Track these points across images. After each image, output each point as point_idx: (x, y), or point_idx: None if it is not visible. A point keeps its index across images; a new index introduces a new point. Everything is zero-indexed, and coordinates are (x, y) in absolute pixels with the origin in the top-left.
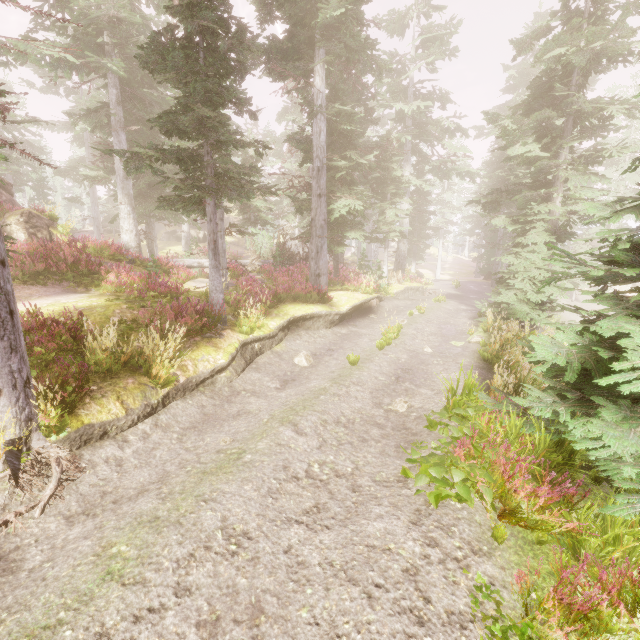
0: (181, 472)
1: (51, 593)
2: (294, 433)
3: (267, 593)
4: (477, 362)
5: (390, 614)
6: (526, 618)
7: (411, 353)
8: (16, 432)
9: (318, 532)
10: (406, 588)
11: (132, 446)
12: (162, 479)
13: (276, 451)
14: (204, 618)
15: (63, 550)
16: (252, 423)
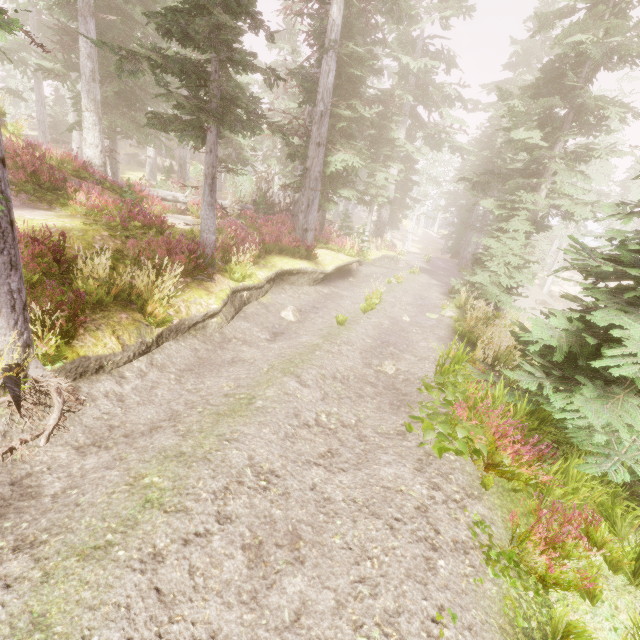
0: (193, 412)
1: (91, 517)
2: (298, 384)
3: (302, 523)
4: (451, 335)
5: (410, 542)
6: (509, 547)
7: (392, 320)
8: (13, 357)
9: (336, 474)
10: (420, 522)
11: (130, 383)
12: (173, 417)
13: (285, 399)
14: (248, 542)
15: (85, 479)
16: (252, 371)
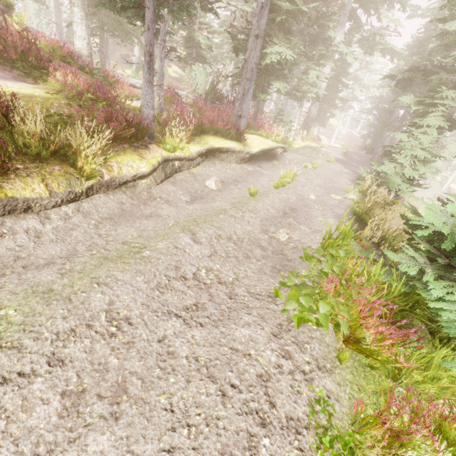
0: (87, 254)
1: None
2: (191, 240)
3: (134, 375)
4: (349, 214)
5: (238, 413)
6: (349, 429)
7: (299, 197)
8: None
9: (192, 328)
10: (257, 392)
11: (53, 223)
12: (69, 256)
13: (172, 252)
14: (71, 388)
15: None
16: (159, 225)
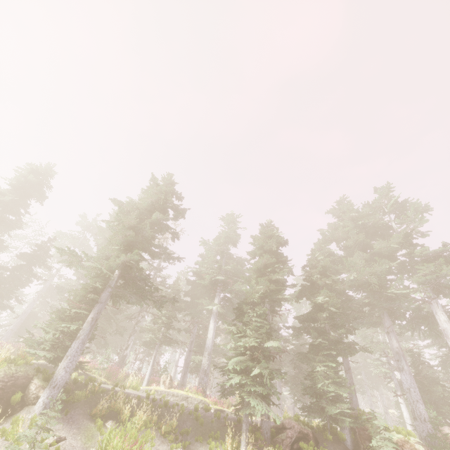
0: None
1: None
2: None
3: None
4: None
5: None
6: None
7: None
8: None
9: None
10: None
11: None
12: None
13: None
14: None
15: None
16: None
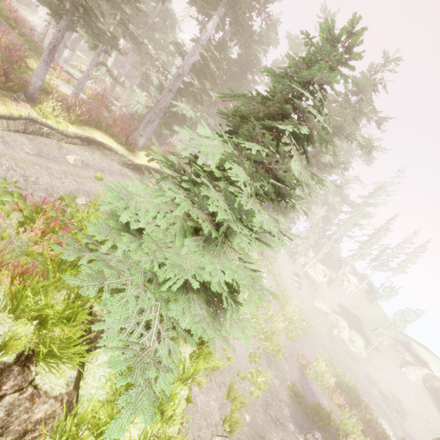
0: None
1: None
2: None
3: None
4: None
5: None
6: None
7: None
8: None
9: None
10: None
11: None
12: None
13: None
14: None
15: None
16: None
